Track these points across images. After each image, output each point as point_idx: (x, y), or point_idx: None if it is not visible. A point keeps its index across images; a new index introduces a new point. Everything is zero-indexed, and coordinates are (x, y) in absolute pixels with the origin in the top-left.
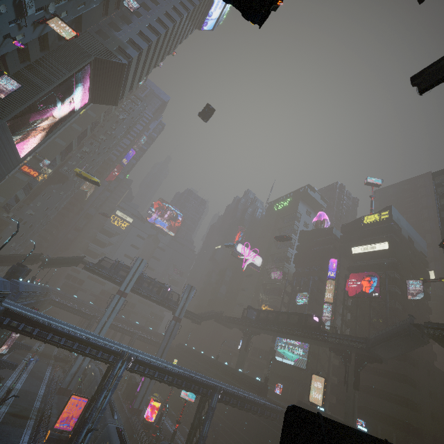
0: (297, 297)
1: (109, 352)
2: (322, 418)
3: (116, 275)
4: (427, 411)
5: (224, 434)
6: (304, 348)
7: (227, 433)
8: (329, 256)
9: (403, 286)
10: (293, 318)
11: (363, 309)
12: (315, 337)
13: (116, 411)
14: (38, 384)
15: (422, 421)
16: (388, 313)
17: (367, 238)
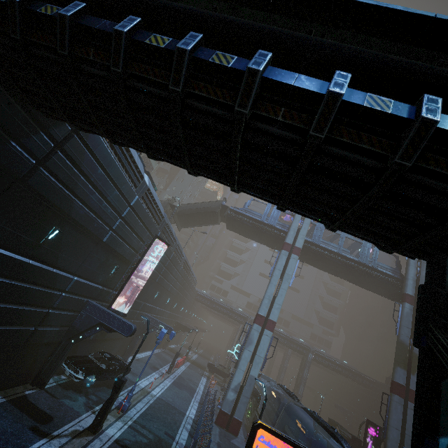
0: None
1: None
2: None
3: (273, 223)
4: None
5: None
6: None
7: None
8: None
9: None
10: None
11: None
12: None
13: None
14: (187, 398)
15: None
16: None
17: None
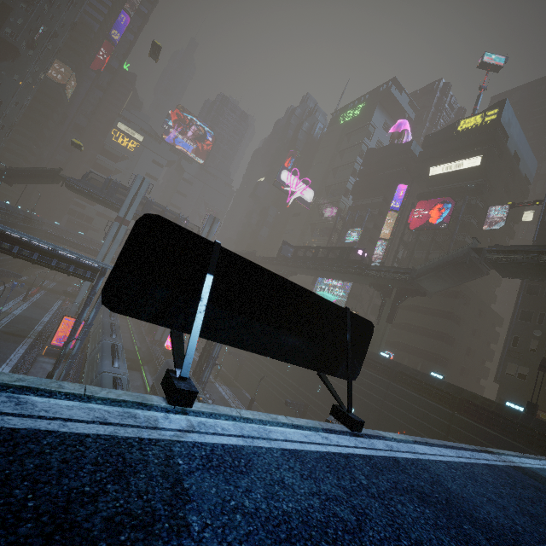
0: (347, 235)
1: (85, 267)
2: (219, 248)
3: (110, 197)
4: (464, 346)
5: (249, 363)
6: (346, 289)
7: (252, 362)
8: (398, 182)
9: (483, 216)
10: (336, 256)
11: (423, 245)
12: (354, 272)
13: (115, 332)
14: (42, 313)
15: (455, 354)
16: (453, 249)
17: (455, 153)
